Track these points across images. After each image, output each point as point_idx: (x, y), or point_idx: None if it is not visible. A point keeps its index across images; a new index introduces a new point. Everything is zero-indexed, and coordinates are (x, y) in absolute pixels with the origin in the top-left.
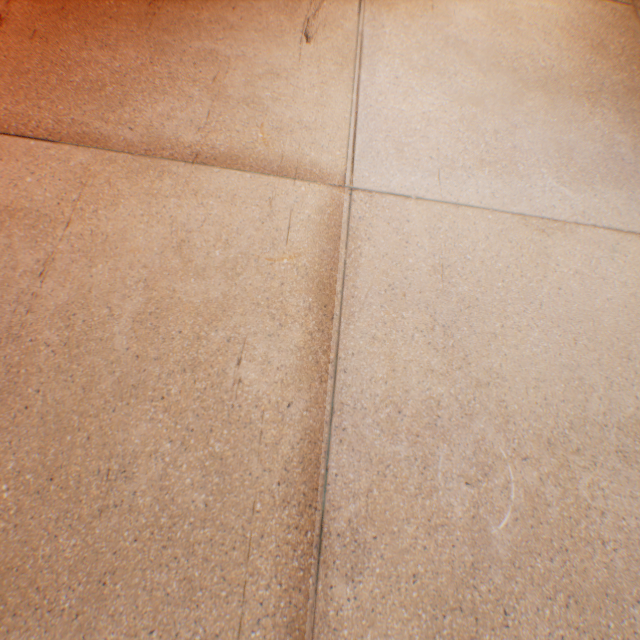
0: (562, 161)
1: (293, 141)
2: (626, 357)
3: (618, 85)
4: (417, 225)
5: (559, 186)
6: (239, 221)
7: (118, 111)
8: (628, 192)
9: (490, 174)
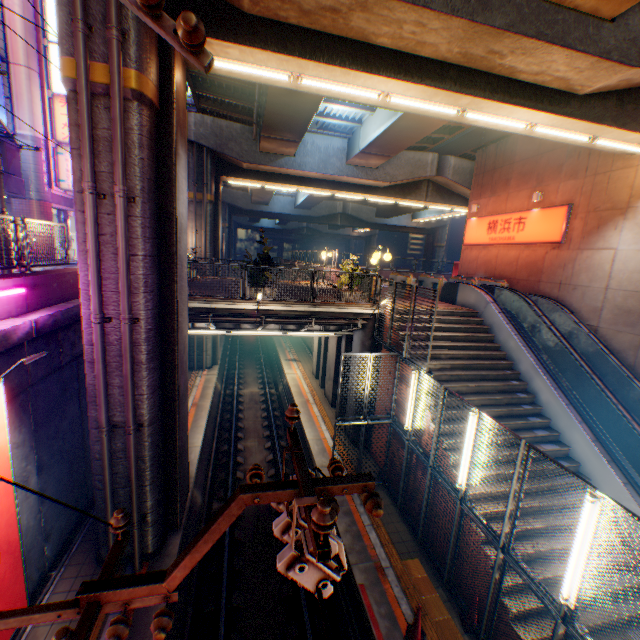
0: None
1: (610, 245)
2: None
3: None
4: (622, 253)
5: None
6: (604, 255)
7: (593, 246)
8: None
9: (633, 245)
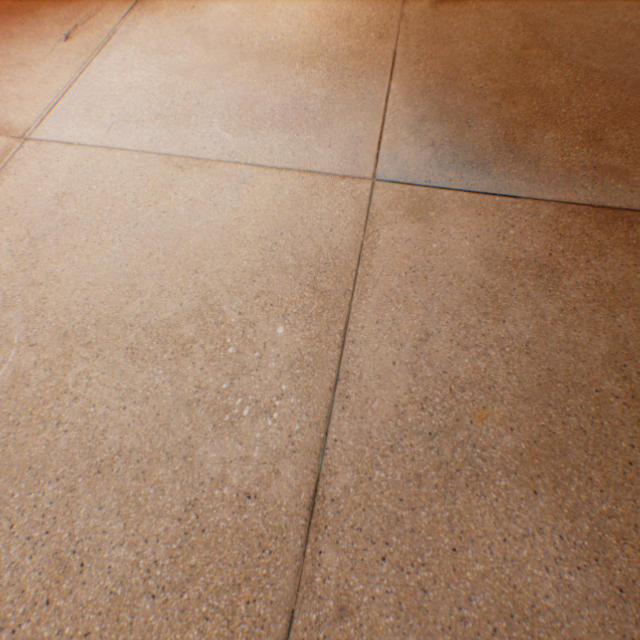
0: (241, 113)
1: (6, 109)
2: (196, 270)
3: (345, 50)
4: (66, 164)
5: (224, 132)
6: None
7: None
8: (295, 135)
9: (161, 125)
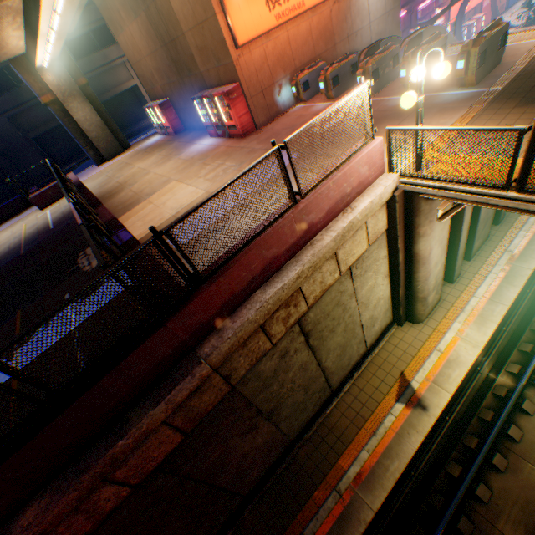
0: None
1: None
2: None
3: None
4: None
5: None
6: None
7: None
8: None
9: None
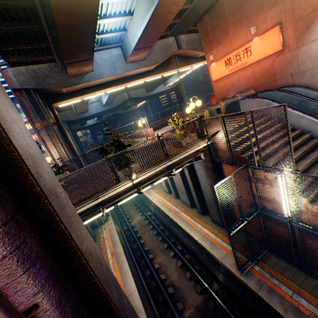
0: None
1: None
2: None
3: None
4: None
5: None
6: None
7: (308, 41)
8: None
9: None
